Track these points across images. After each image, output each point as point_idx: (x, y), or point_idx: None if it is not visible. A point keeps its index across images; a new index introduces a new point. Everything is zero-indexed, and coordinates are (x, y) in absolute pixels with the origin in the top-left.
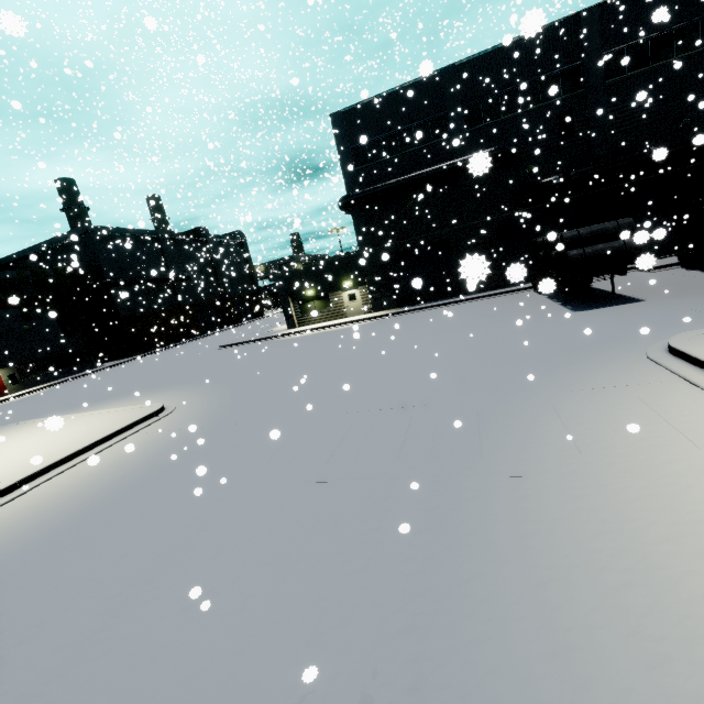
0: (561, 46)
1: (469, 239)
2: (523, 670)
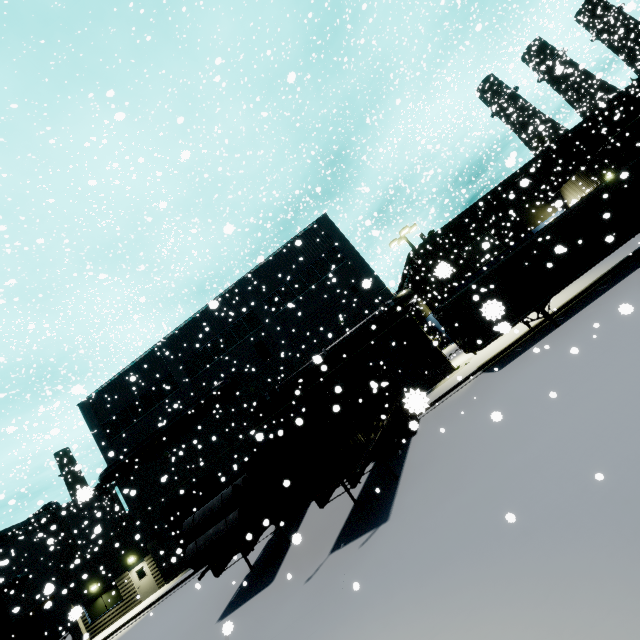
0: (234, 304)
1: (229, 466)
2: None
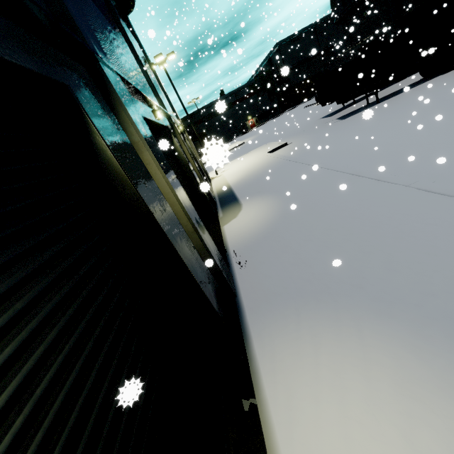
0: None
1: (393, 33)
2: None
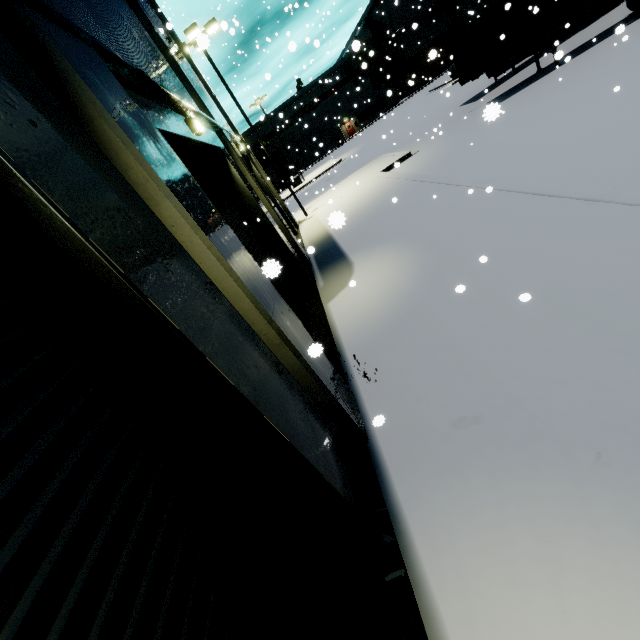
0: None
1: None
2: None
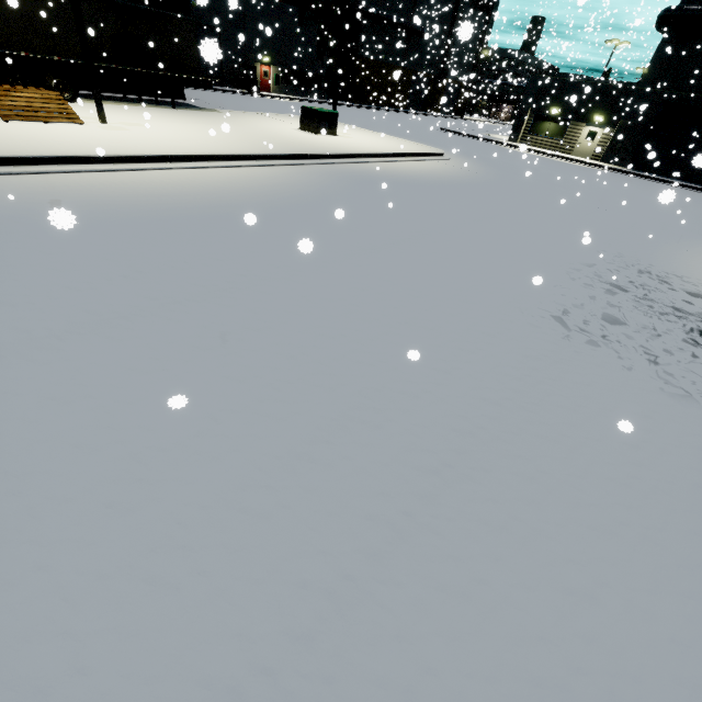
0: None
1: None
2: (674, 267)
